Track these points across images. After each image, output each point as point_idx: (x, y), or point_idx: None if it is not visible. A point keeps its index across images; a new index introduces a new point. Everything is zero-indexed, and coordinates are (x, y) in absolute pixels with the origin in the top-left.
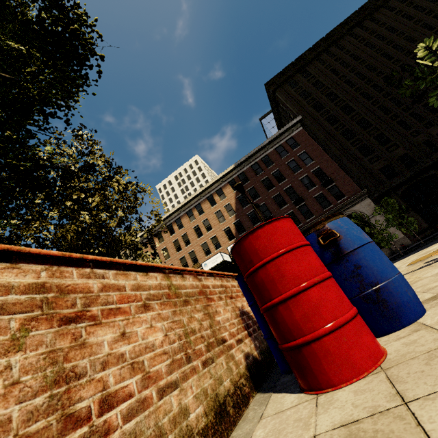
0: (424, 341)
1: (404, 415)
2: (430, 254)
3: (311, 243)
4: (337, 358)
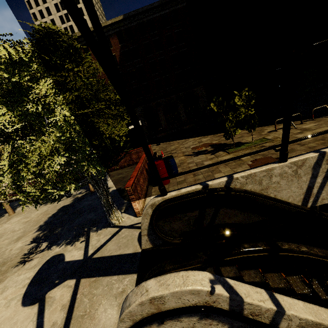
0: (174, 181)
1: (168, 188)
2: (198, 147)
3: (165, 163)
4: (164, 183)
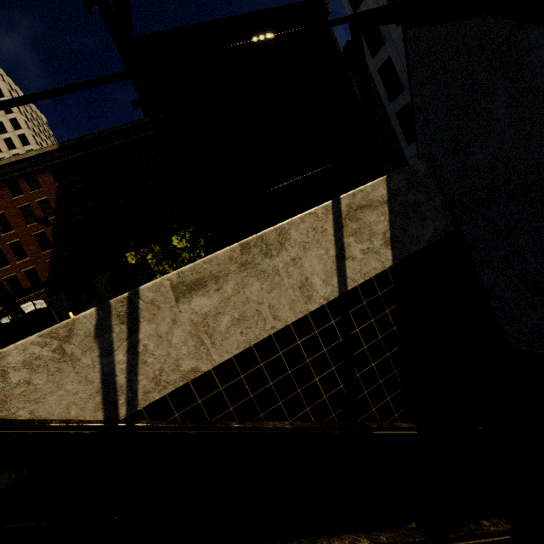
0: None
1: None
2: None
3: None
4: None
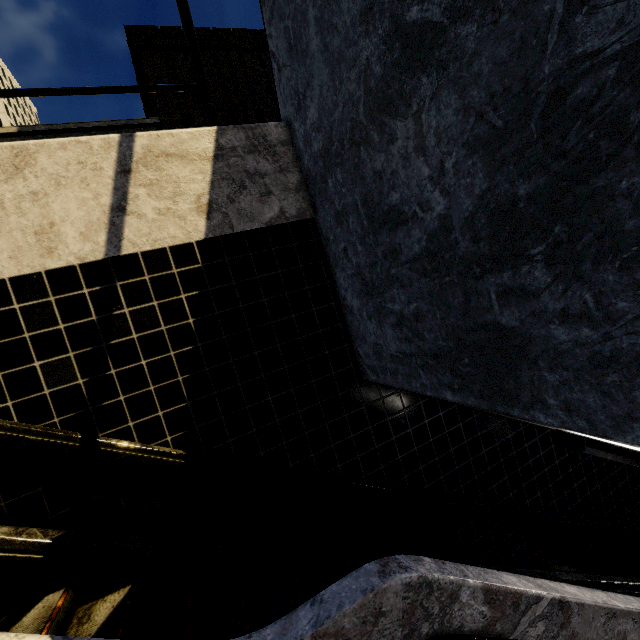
0: None
1: None
2: None
3: None
4: None
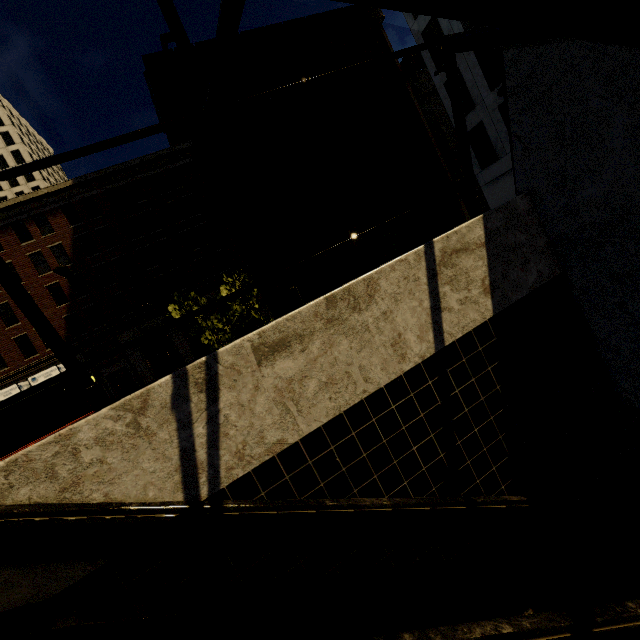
0: None
1: None
2: None
3: None
4: None
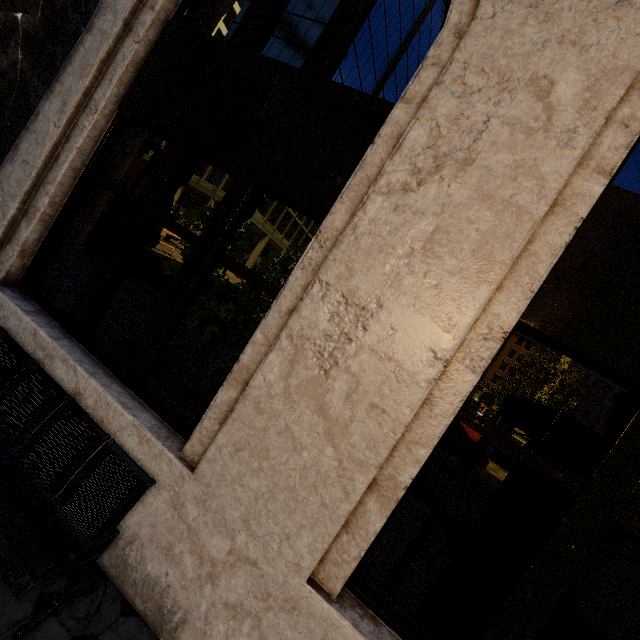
0: None
1: None
2: None
3: None
4: None
